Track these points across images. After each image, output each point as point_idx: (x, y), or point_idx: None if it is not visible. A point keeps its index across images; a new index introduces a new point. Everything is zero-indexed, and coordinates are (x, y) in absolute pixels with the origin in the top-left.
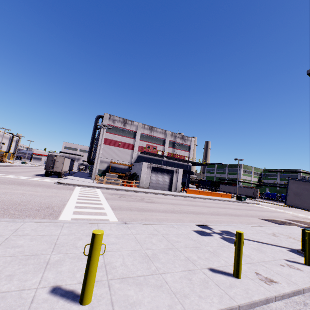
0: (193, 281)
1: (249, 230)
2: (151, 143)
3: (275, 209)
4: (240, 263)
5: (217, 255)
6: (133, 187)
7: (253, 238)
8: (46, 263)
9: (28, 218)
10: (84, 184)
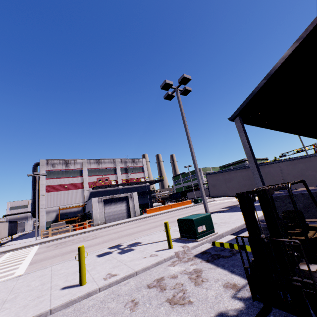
0: (27, 306)
1: (161, 233)
2: (101, 175)
3: (225, 201)
4: (82, 272)
5: (90, 271)
6: (87, 227)
7: (153, 240)
8: None
9: None
10: (19, 247)
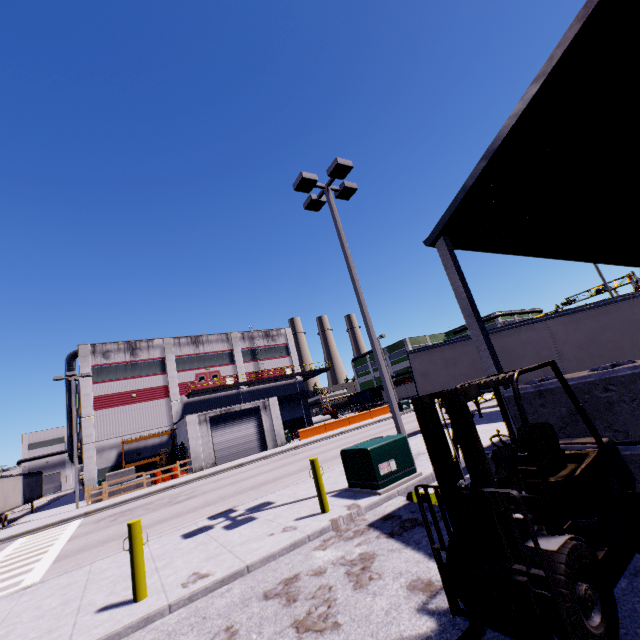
0: None
1: None
2: (204, 368)
3: None
4: (138, 574)
5: (161, 570)
6: (180, 476)
7: (297, 497)
8: None
9: None
10: (42, 525)
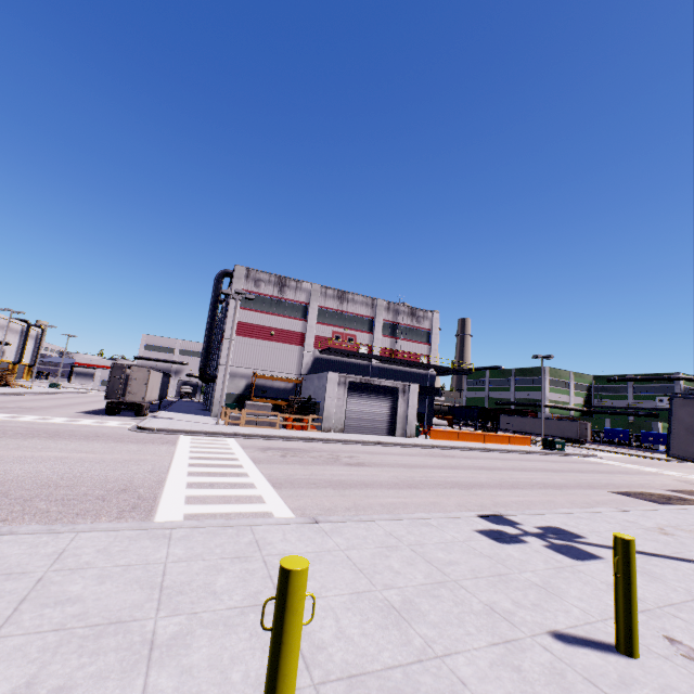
0: (526, 674)
1: (603, 522)
2: (343, 328)
3: (636, 466)
4: (635, 618)
5: (557, 594)
6: (309, 430)
7: None
8: (148, 644)
9: (83, 519)
10: (198, 430)
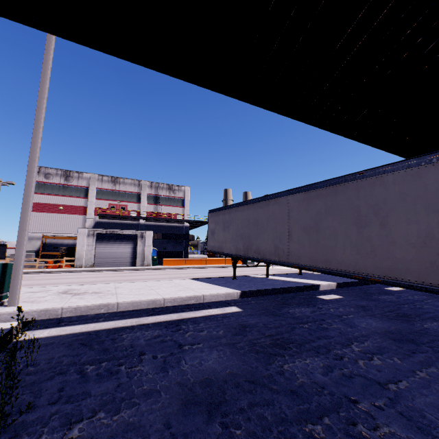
0: None
1: None
2: (117, 201)
3: (284, 267)
4: None
5: None
6: (64, 268)
7: None
8: None
9: None
10: None
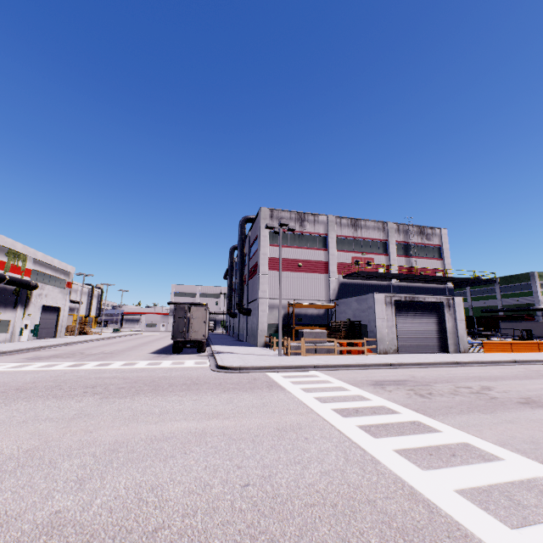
0: None
1: None
2: (360, 253)
3: None
4: None
5: None
6: (366, 353)
7: None
8: None
9: None
10: (278, 364)
